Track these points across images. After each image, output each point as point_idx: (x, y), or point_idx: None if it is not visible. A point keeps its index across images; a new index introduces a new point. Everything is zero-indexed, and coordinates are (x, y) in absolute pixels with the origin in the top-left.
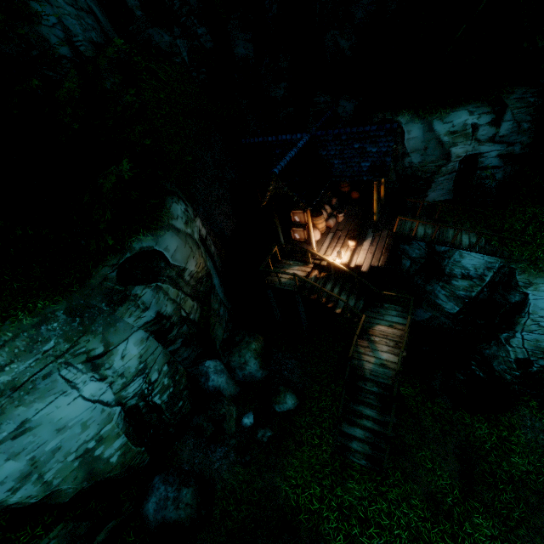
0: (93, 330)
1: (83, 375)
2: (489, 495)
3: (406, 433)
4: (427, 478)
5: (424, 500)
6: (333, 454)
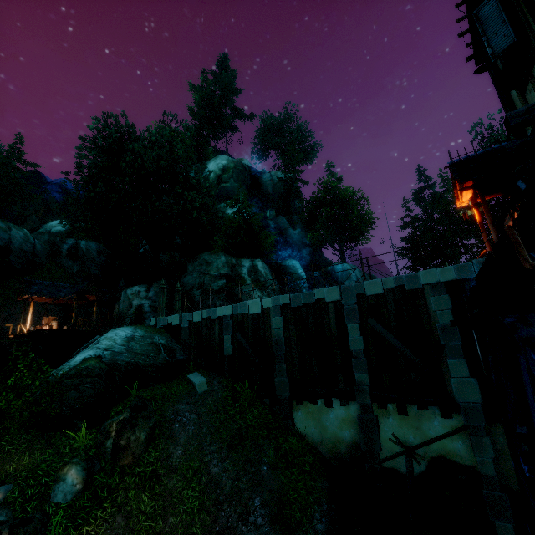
0: None
1: None
2: None
3: None
4: None
5: None
6: None
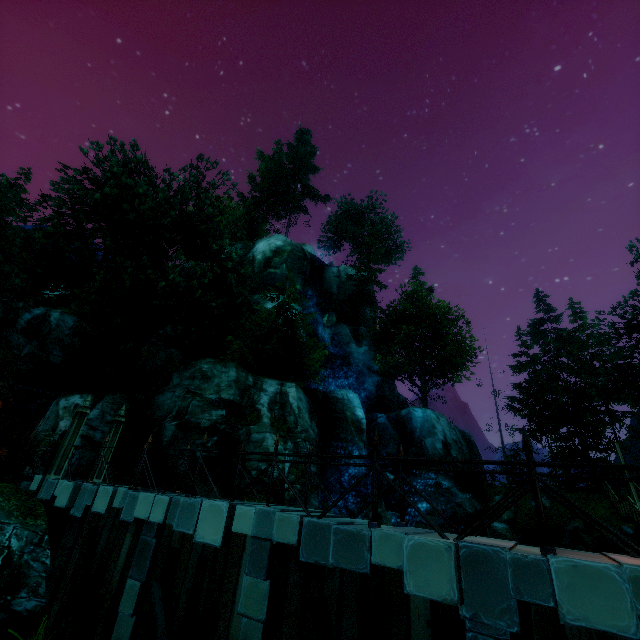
0: None
1: None
2: None
3: None
4: None
5: None
6: None
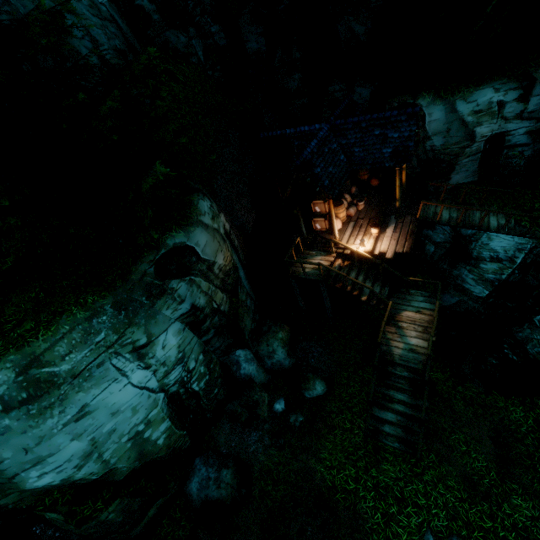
0: (137, 322)
1: (131, 364)
2: (527, 477)
3: (438, 416)
4: (462, 461)
5: (460, 481)
6: (366, 437)
